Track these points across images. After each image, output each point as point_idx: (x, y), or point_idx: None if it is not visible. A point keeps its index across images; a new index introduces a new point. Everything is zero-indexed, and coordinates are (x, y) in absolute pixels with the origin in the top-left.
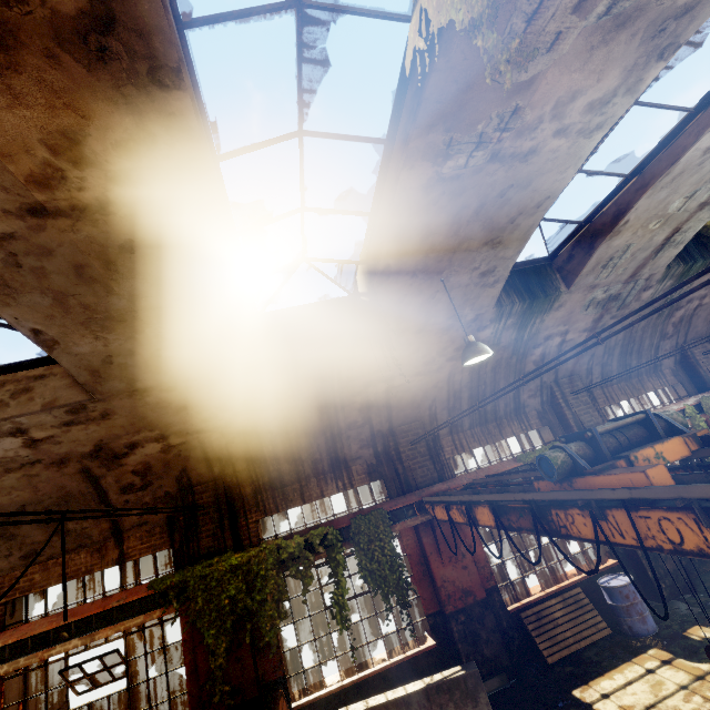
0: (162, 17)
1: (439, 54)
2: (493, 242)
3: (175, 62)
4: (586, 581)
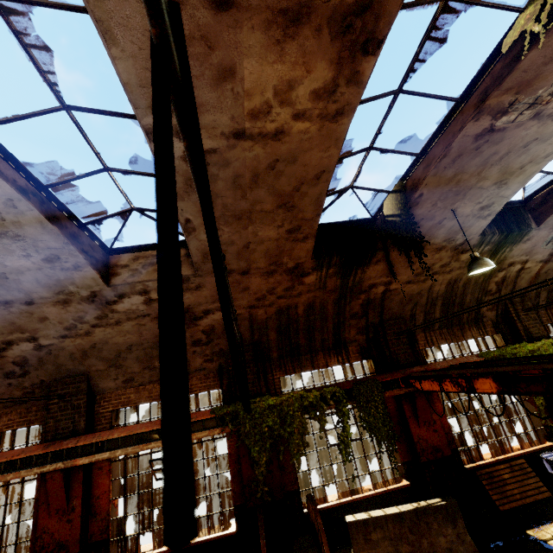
0: (397, 5)
1: (546, 36)
2: (500, 183)
3: (383, 36)
4: (528, 455)
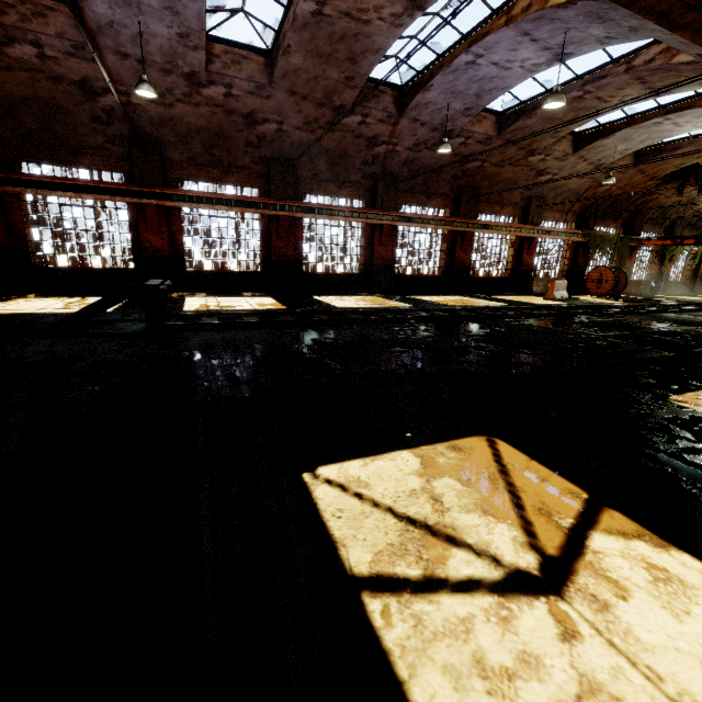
0: None
1: None
2: None
3: None
4: (644, 282)
